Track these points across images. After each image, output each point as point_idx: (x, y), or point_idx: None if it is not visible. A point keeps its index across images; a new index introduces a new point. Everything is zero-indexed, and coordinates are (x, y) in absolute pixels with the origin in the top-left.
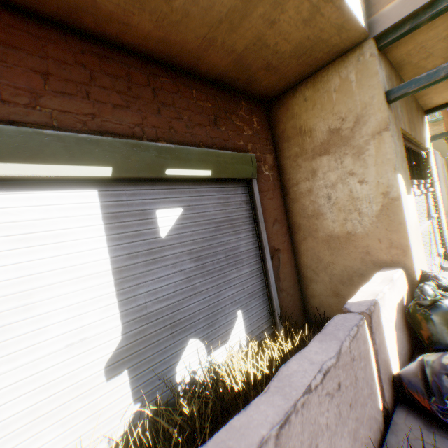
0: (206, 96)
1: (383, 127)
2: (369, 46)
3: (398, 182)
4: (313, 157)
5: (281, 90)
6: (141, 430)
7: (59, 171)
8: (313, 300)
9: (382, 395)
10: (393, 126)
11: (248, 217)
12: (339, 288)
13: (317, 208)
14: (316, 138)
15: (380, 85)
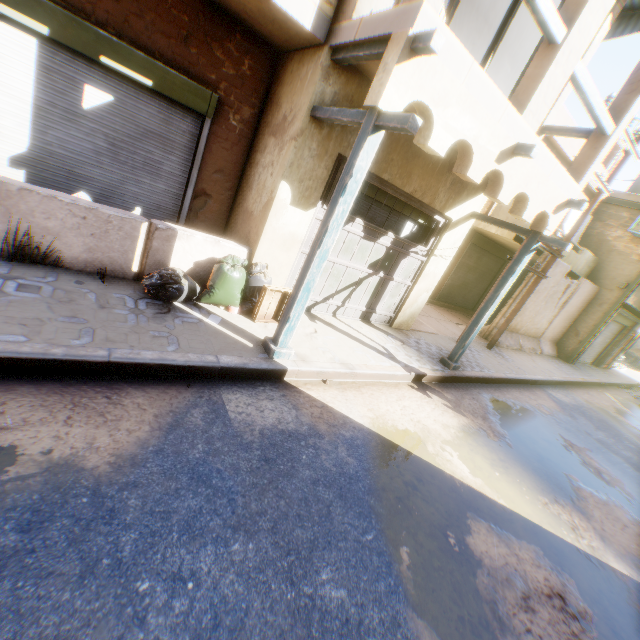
0: (187, 10)
1: (295, 136)
2: (325, 54)
3: (279, 187)
4: (270, 134)
5: (282, 48)
6: None
7: (7, 12)
8: None
9: (144, 270)
10: (311, 142)
11: (189, 148)
12: None
13: (253, 182)
14: (278, 118)
15: (311, 97)
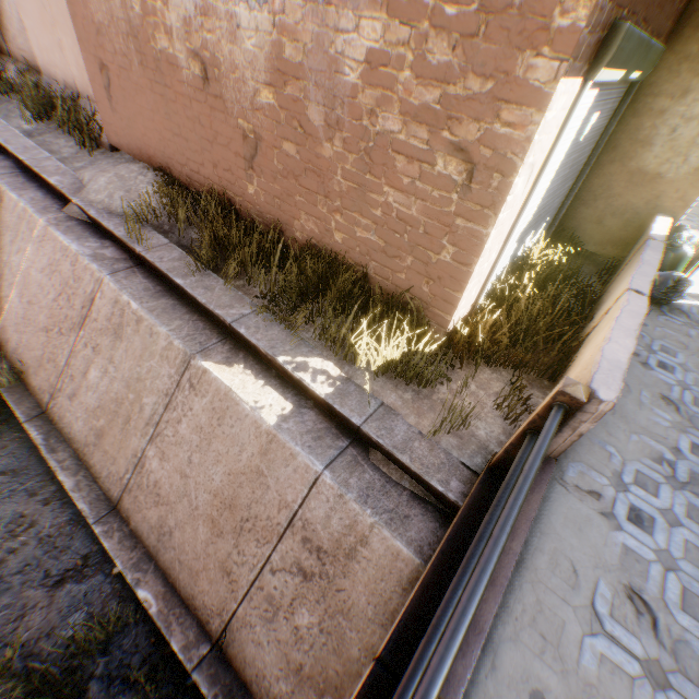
0: None
1: None
2: None
3: None
4: (698, 74)
5: None
6: (500, 276)
7: (614, 77)
8: (571, 222)
9: None
10: None
11: (603, 127)
12: (605, 218)
13: (650, 137)
14: None
15: None
